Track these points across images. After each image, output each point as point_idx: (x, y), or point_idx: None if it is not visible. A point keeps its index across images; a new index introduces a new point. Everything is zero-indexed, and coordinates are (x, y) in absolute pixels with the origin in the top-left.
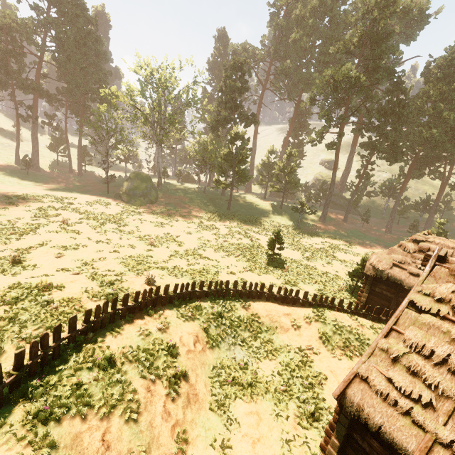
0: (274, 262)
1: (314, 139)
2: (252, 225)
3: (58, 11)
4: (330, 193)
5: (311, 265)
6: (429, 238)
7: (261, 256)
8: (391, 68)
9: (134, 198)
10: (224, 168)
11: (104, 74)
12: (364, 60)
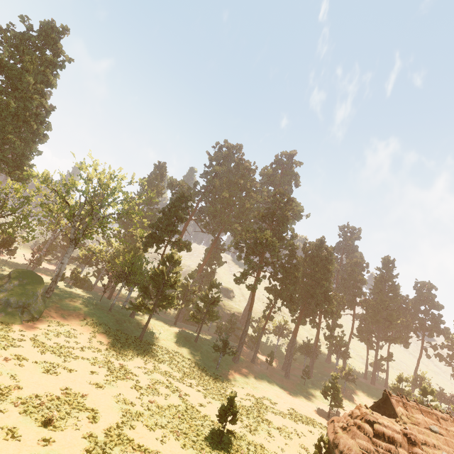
0: (222, 442)
1: (241, 279)
2: (171, 366)
3: (11, 83)
4: (245, 331)
5: (257, 441)
6: (378, 418)
7: (204, 430)
8: (292, 242)
9: (4, 310)
10: (148, 287)
11: (31, 151)
12: (272, 229)
